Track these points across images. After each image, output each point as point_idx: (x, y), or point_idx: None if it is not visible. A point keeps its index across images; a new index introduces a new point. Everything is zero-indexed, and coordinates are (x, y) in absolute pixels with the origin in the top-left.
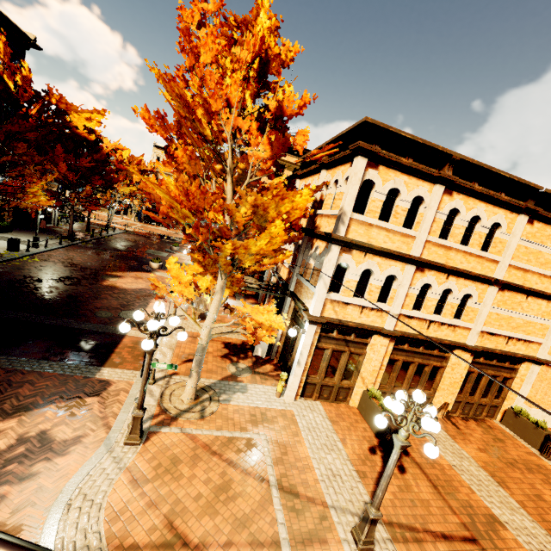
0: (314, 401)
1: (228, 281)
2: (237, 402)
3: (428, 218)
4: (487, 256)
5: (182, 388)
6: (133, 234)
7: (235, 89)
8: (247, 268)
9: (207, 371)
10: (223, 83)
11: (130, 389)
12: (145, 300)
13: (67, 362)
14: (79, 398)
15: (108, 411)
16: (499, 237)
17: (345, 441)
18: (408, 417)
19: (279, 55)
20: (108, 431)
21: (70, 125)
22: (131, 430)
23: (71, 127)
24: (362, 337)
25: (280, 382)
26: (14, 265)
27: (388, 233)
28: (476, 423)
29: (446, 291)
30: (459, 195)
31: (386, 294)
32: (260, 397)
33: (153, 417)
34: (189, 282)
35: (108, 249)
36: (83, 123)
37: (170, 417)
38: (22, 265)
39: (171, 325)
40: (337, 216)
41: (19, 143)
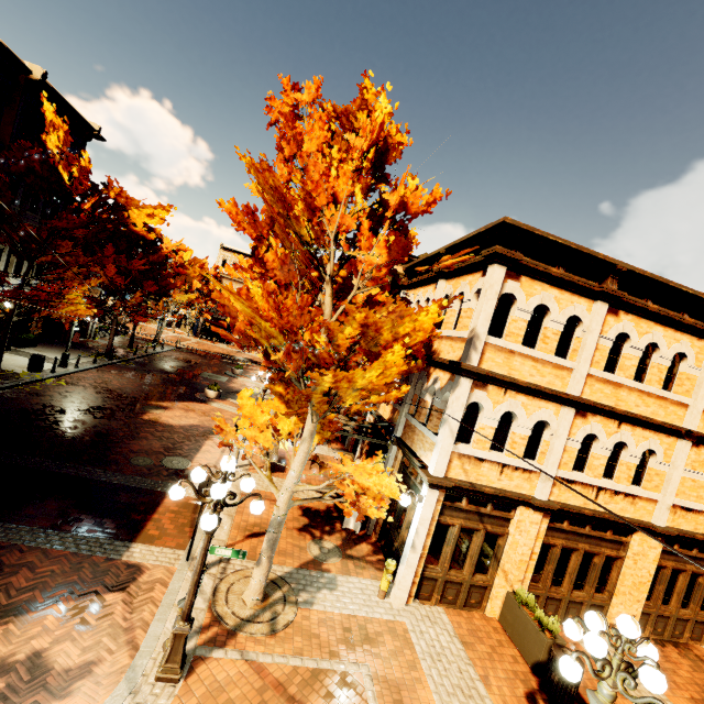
0: (434, 607)
1: (318, 424)
2: (323, 606)
3: (588, 344)
4: (672, 397)
5: (245, 581)
6: (186, 352)
7: (344, 182)
8: (348, 407)
9: (279, 552)
10: (330, 174)
11: (170, 580)
12: (197, 442)
13: (85, 534)
14: (96, 593)
15: (136, 618)
16: (686, 371)
17: (488, 680)
18: (612, 663)
19: (401, 143)
20: (132, 654)
21: (127, 221)
22: (168, 656)
23: (129, 224)
24: (503, 508)
25: (385, 575)
26: (33, 390)
27: (536, 363)
28: (677, 650)
29: (618, 445)
30: (627, 315)
31: (535, 448)
32: (356, 598)
33: (201, 629)
34: (266, 424)
35: (154, 370)
36: (143, 220)
37: (225, 631)
38: (43, 390)
39: (243, 490)
40: (467, 339)
41: (64, 241)
